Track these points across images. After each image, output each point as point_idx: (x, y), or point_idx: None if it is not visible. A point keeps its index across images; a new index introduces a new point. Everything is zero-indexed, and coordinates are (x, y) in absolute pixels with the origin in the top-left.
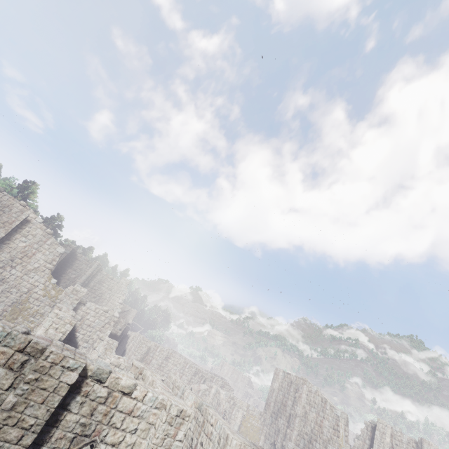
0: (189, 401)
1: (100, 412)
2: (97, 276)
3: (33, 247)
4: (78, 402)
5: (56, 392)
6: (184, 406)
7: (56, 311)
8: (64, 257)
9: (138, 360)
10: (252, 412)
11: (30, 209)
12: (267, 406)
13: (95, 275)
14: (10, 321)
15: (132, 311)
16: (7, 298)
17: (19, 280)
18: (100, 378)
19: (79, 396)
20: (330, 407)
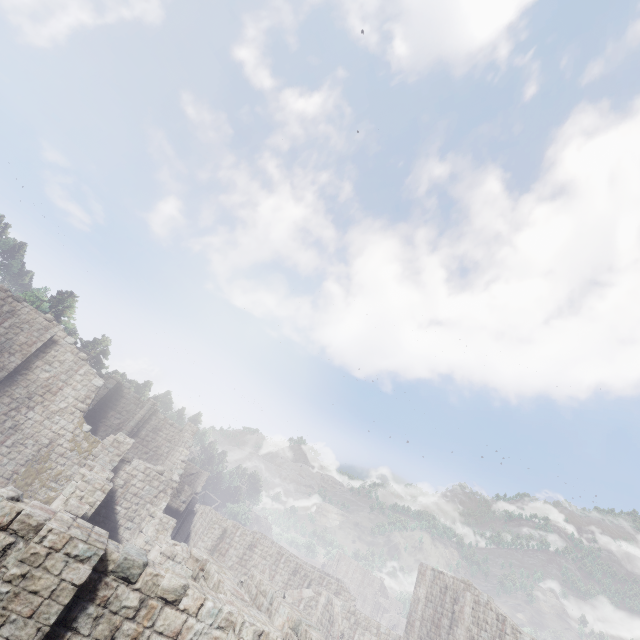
0: (279, 617)
1: (126, 634)
2: (150, 420)
3: (59, 378)
4: (91, 616)
5: (54, 598)
6: (265, 625)
7: (82, 471)
8: (106, 394)
9: (208, 549)
10: (386, 636)
11: (58, 325)
12: (410, 627)
13: (147, 419)
14: (22, 488)
15: (203, 474)
16: (19, 454)
17: (39, 427)
18: (128, 575)
19: (93, 605)
20: (511, 630)
